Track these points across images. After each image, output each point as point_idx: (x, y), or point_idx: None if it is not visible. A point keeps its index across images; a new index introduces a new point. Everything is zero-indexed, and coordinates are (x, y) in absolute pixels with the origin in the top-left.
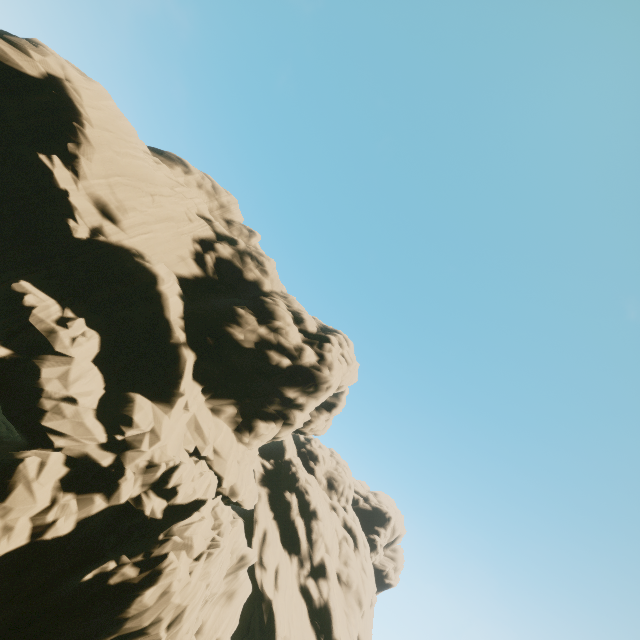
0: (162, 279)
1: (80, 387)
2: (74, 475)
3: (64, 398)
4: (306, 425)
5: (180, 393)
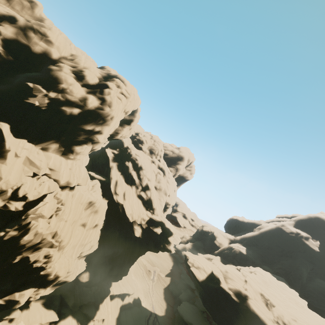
0: None
1: None
2: None
3: None
4: (116, 136)
5: (7, 150)
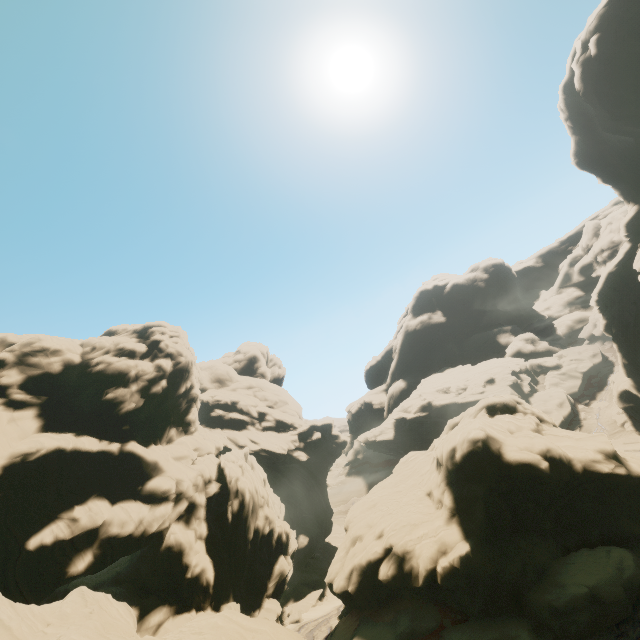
0: (65, 445)
1: (134, 512)
2: (185, 519)
3: (140, 521)
4: None
5: (158, 458)
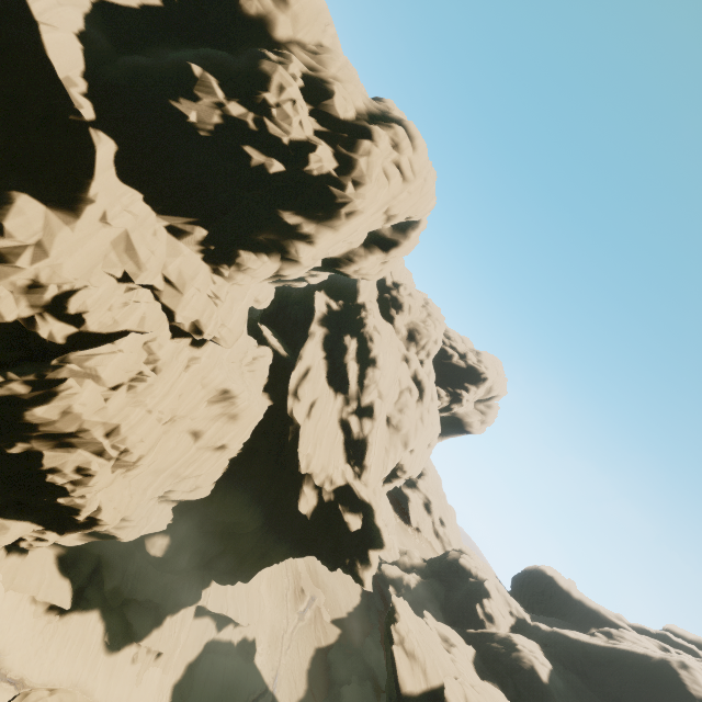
0: None
1: None
2: None
3: None
4: (345, 266)
5: (89, 199)
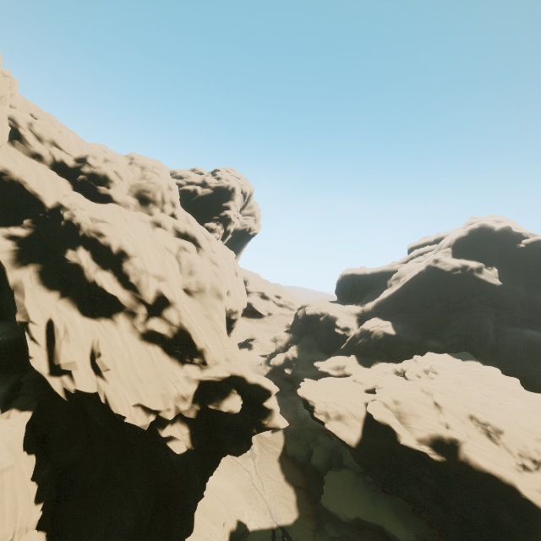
0: None
1: None
2: None
3: None
4: None
5: None
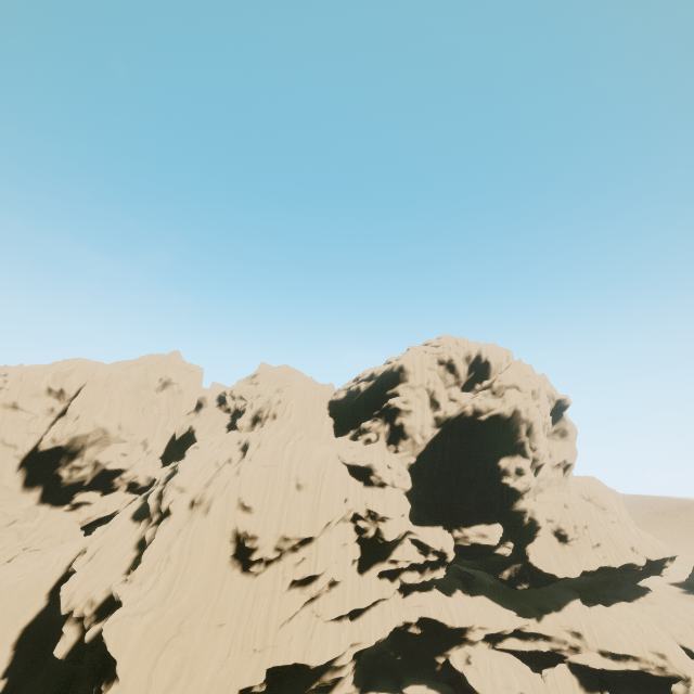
0: None
1: None
2: None
3: None
4: (39, 446)
5: None
